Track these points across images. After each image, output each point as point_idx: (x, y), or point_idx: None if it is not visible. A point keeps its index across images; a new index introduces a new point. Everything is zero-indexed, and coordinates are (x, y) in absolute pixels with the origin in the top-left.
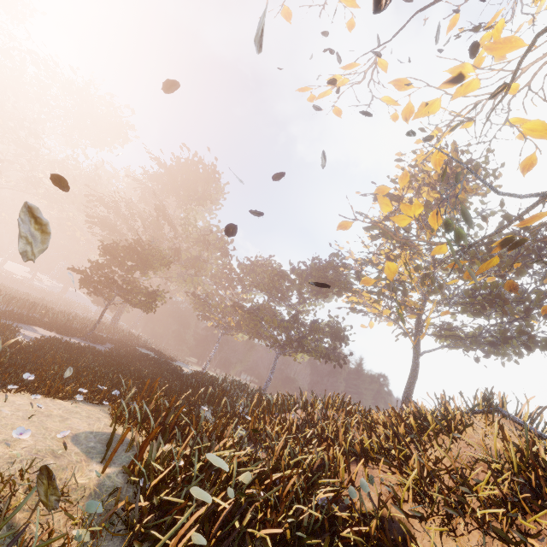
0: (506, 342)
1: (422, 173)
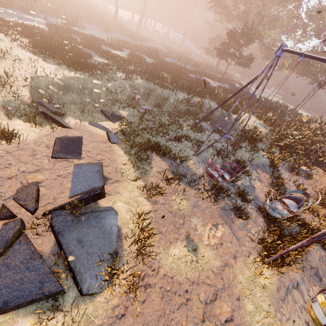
0: None
1: None
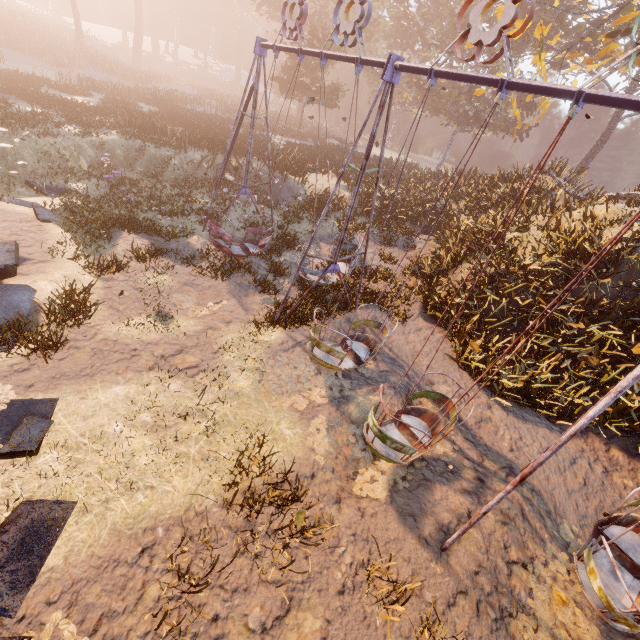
0: None
1: None
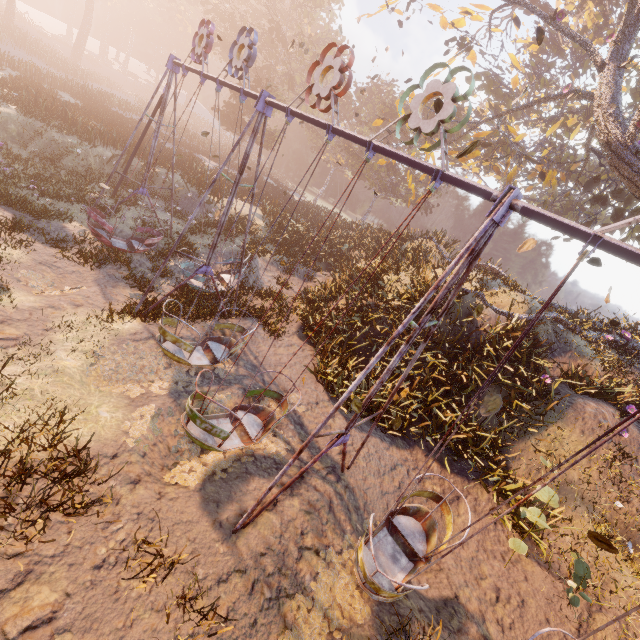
0: (566, 213)
1: None
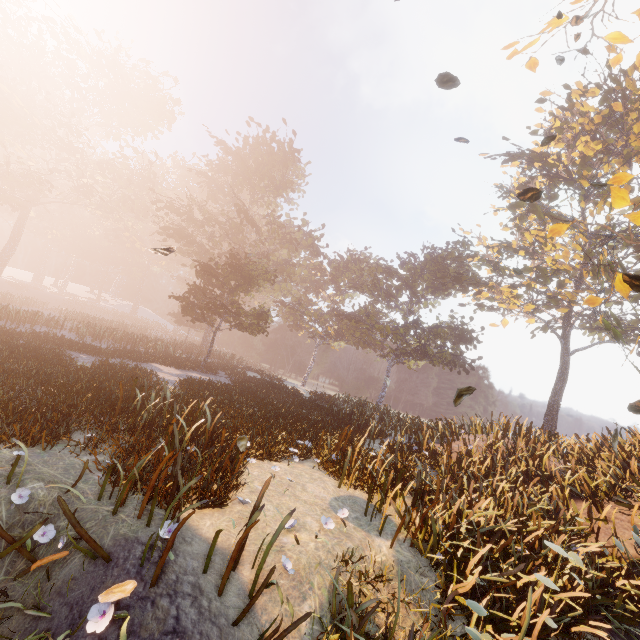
0: None
1: (577, 115)
